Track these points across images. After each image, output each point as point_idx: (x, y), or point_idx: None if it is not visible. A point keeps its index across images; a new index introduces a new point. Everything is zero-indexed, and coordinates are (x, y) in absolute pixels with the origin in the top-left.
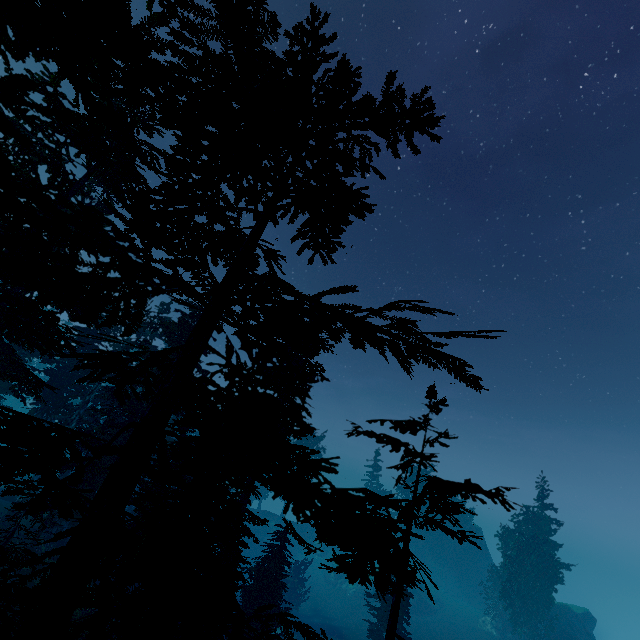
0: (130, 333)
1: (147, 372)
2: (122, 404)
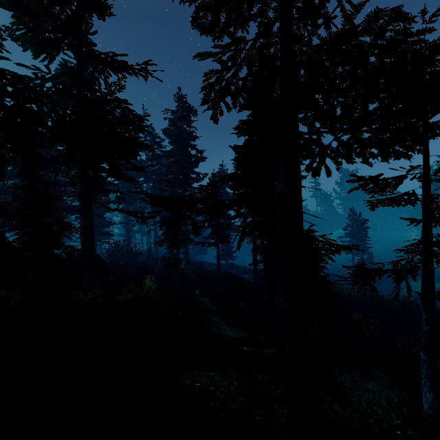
0: (235, 33)
1: (237, 78)
2: (216, 124)
